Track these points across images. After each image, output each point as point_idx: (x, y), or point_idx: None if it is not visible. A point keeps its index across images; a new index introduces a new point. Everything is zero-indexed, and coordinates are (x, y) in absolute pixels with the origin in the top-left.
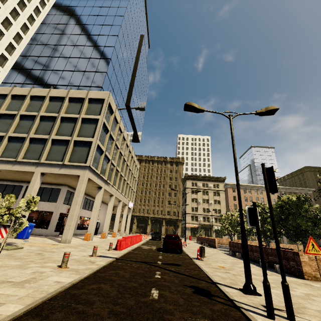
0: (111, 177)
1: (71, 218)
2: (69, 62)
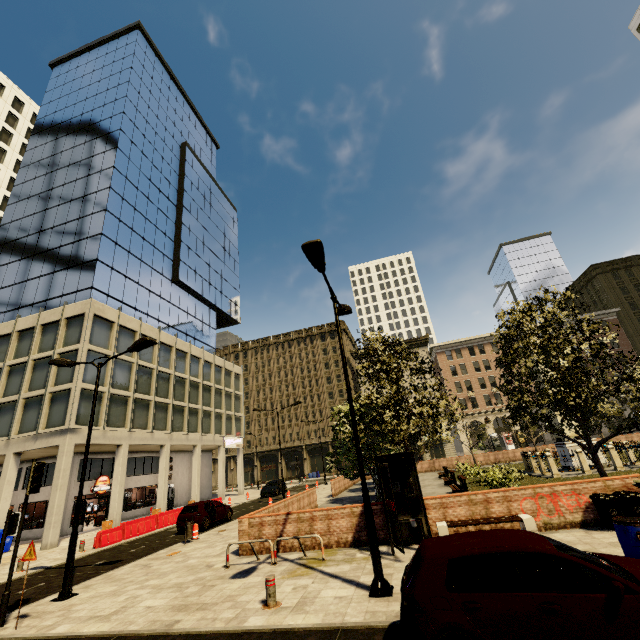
0: (146, 420)
1: (52, 511)
2: (47, 260)
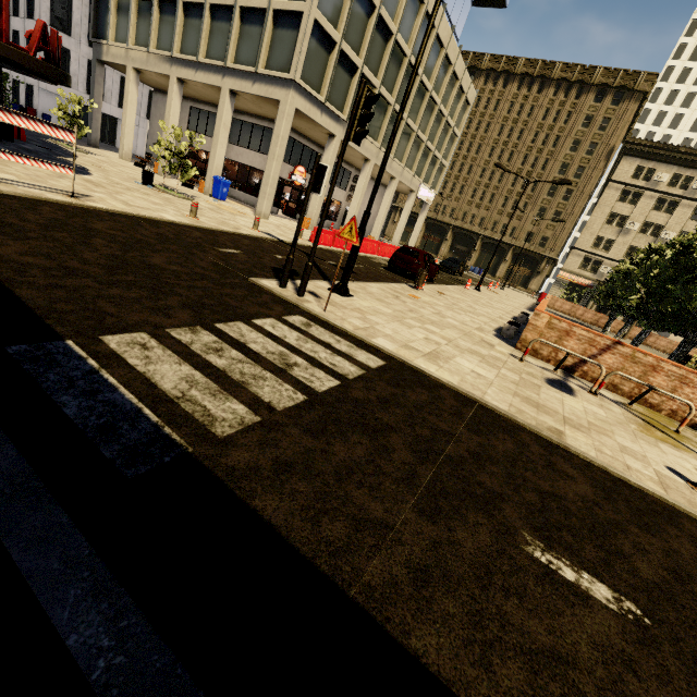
0: None
1: (267, 181)
2: None
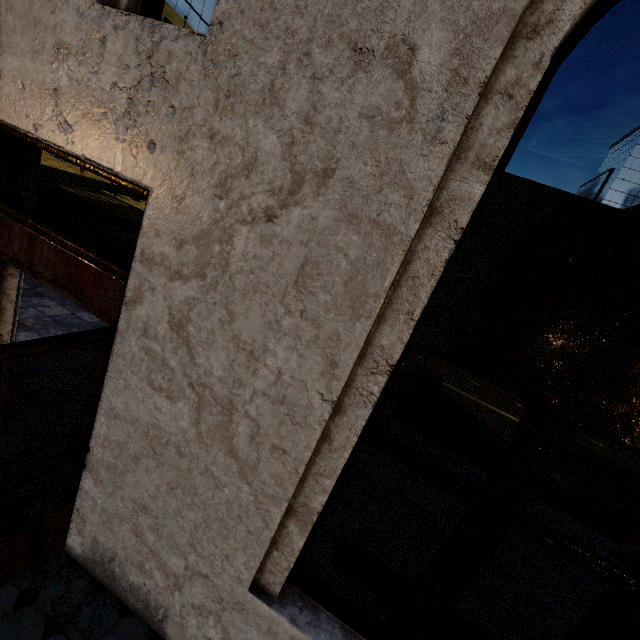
0: None
1: None
2: None
